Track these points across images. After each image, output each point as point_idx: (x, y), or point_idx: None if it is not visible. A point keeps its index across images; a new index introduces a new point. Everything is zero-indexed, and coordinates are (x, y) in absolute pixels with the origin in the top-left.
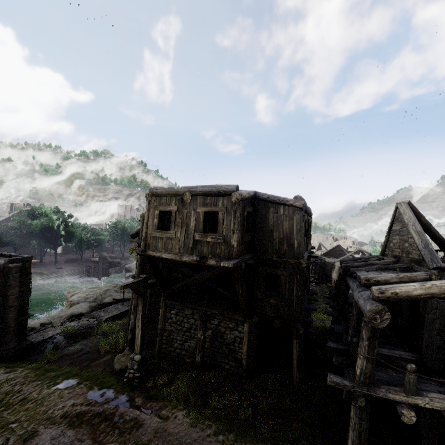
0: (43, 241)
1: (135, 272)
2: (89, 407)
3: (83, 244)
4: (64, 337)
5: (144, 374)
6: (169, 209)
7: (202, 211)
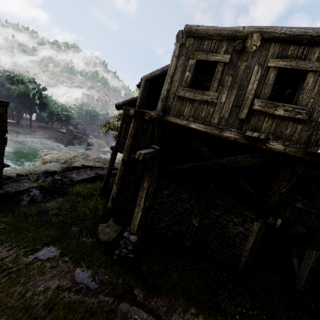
0: (20, 105)
1: (115, 144)
2: (80, 296)
3: (54, 116)
4: (40, 192)
5: (136, 255)
6: (214, 59)
7: (278, 65)
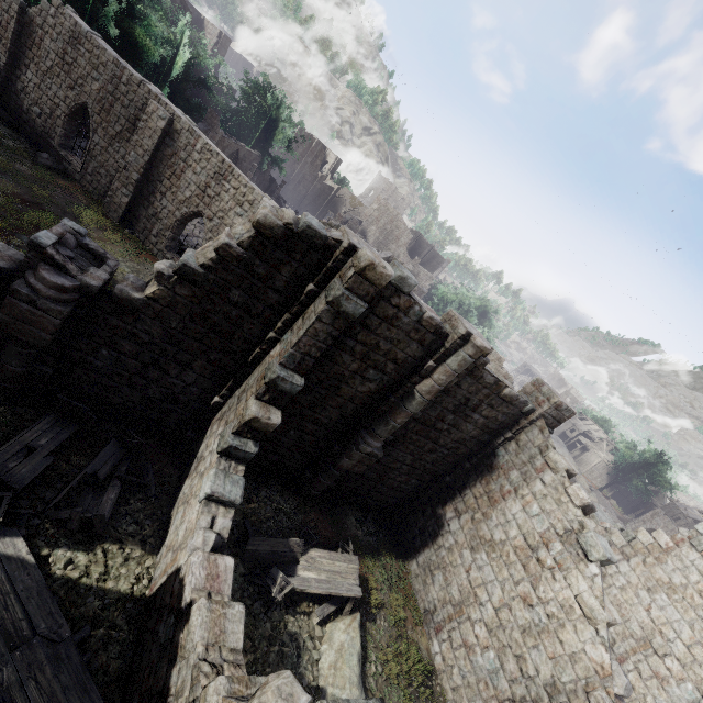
0: None
1: None
2: None
3: None
4: None
5: None
6: None
7: None
